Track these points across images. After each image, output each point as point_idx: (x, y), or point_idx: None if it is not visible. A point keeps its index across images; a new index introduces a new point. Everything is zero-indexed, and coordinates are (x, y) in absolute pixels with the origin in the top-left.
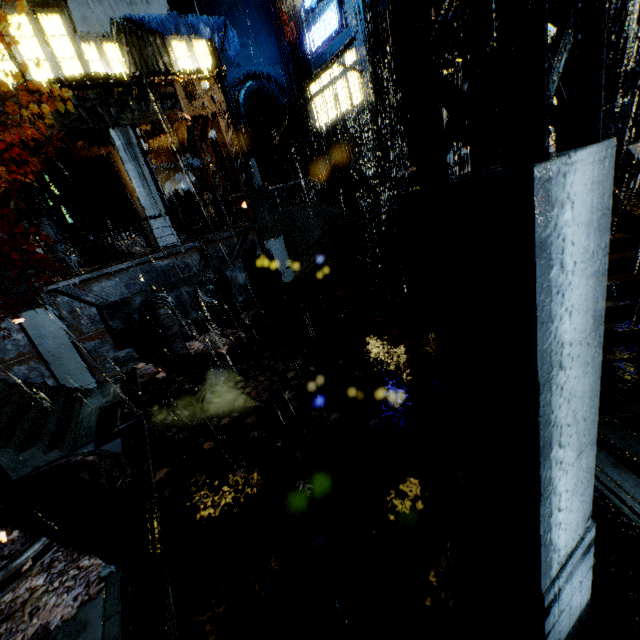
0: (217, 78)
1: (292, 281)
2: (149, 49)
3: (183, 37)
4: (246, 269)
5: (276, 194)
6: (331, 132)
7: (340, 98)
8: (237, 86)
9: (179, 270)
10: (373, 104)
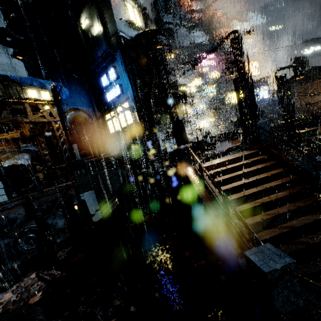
0: (54, 105)
1: (100, 219)
2: (10, 91)
3: (34, 89)
4: (65, 215)
5: (90, 164)
6: (117, 136)
7: (121, 121)
8: (65, 113)
9: (1, 225)
10: (139, 124)
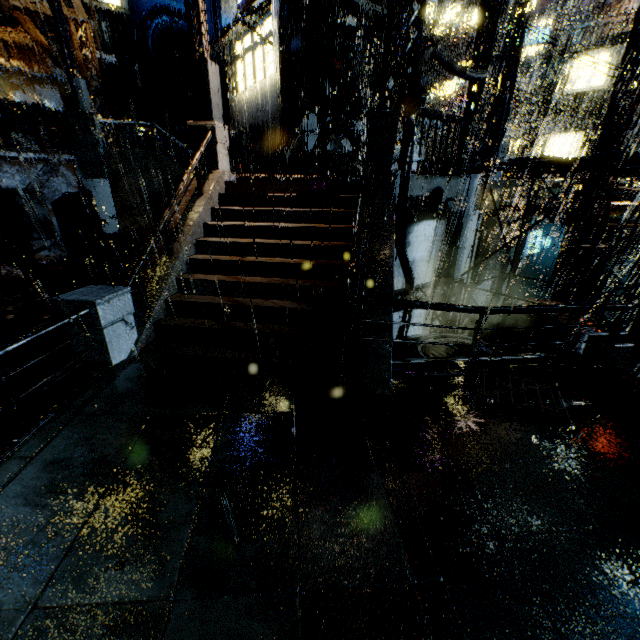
0: None
1: (115, 233)
2: None
3: None
4: (52, 203)
5: (108, 129)
6: (246, 101)
7: (257, 67)
8: (152, 17)
9: None
10: (277, 80)
